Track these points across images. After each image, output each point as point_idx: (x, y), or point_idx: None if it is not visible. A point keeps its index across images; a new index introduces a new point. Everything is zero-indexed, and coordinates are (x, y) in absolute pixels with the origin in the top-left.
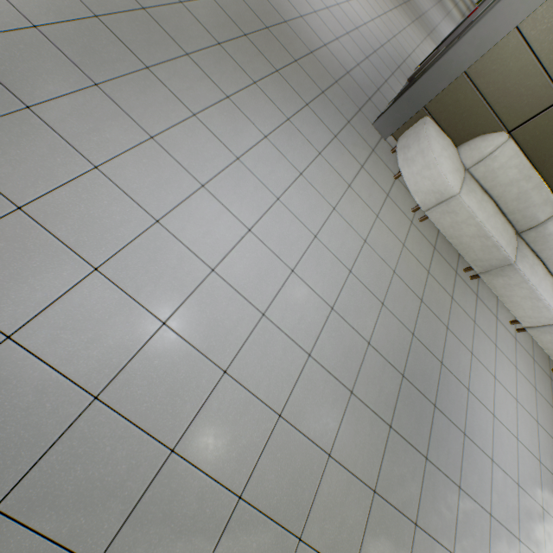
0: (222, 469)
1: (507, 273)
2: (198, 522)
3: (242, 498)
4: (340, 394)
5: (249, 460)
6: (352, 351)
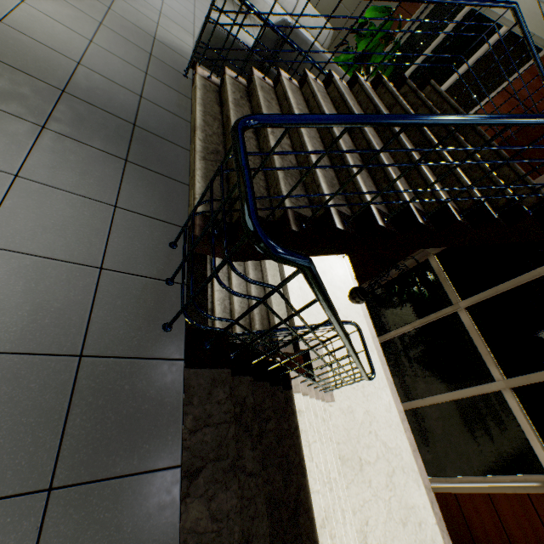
0: (148, 2)
1: (256, 1)
2: (148, 9)
3: (162, 14)
4: (189, 13)
5: (158, 6)
6: (187, 4)
